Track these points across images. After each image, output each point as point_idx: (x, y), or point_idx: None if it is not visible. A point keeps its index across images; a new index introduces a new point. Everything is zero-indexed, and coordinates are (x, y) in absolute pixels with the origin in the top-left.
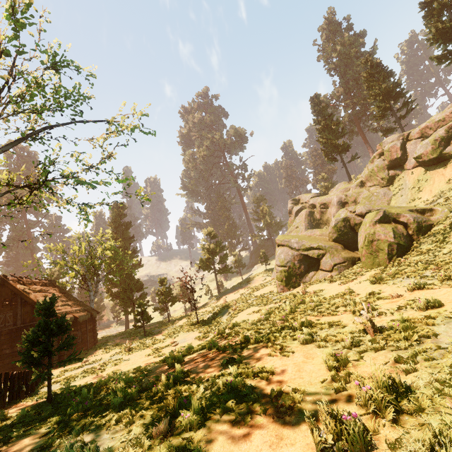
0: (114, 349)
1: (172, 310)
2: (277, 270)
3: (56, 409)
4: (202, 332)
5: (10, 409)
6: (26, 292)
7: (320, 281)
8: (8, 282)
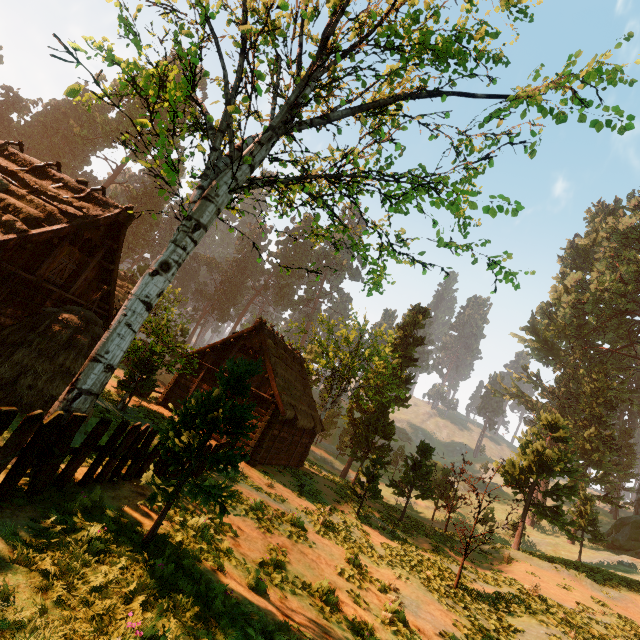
0: (309, 499)
1: (412, 499)
2: None
3: (107, 593)
4: (461, 632)
5: (127, 492)
6: (270, 352)
7: None
8: (264, 330)
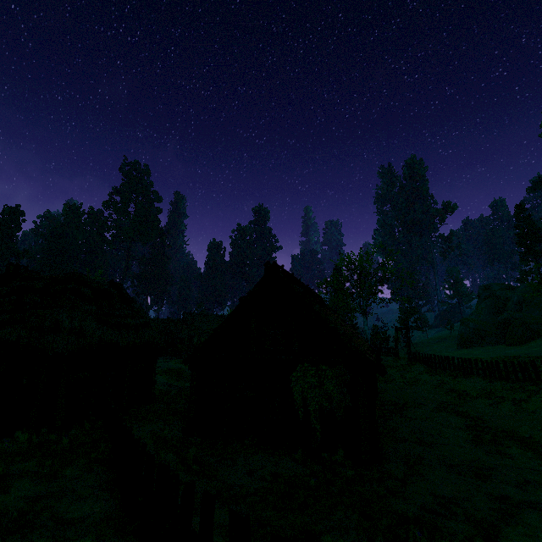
0: None
1: None
2: (458, 337)
3: None
4: None
5: None
6: None
7: (482, 347)
8: None
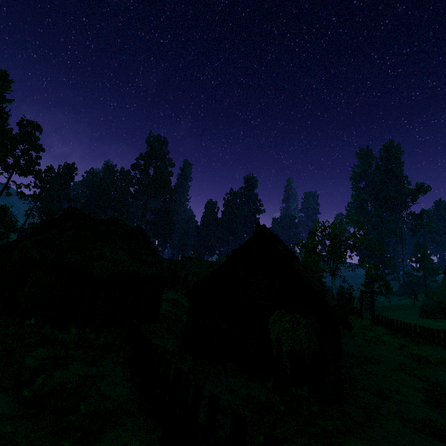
0: None
1: None
2: (421, 307)
3: None
4: None
5: None
6: None
7: (445, 320)
8: None
